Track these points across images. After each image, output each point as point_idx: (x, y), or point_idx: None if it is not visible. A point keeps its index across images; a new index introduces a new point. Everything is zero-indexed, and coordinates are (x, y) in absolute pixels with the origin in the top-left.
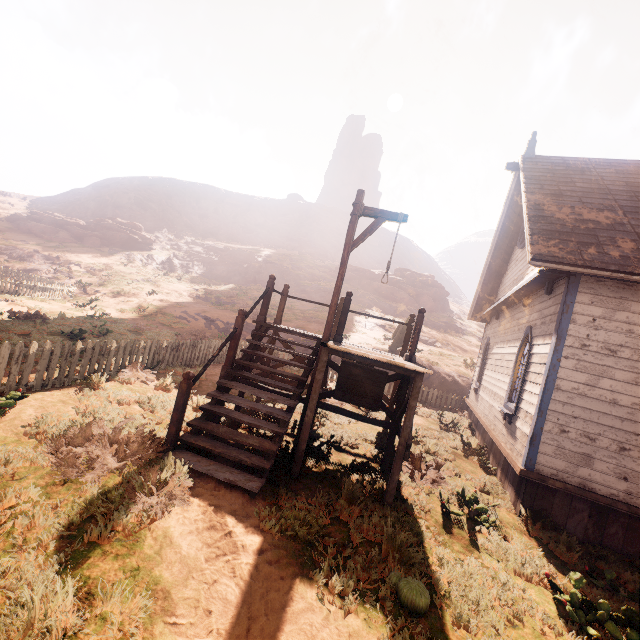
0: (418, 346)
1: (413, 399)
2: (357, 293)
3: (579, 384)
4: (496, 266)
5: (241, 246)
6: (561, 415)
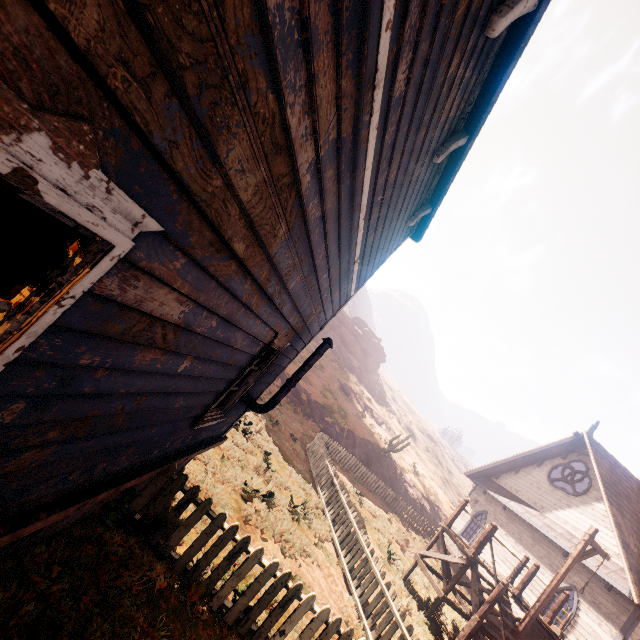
0: (376, 427)
1: None
2: (330, 334)
3: None
4: (513, 464)
5: None
6: None
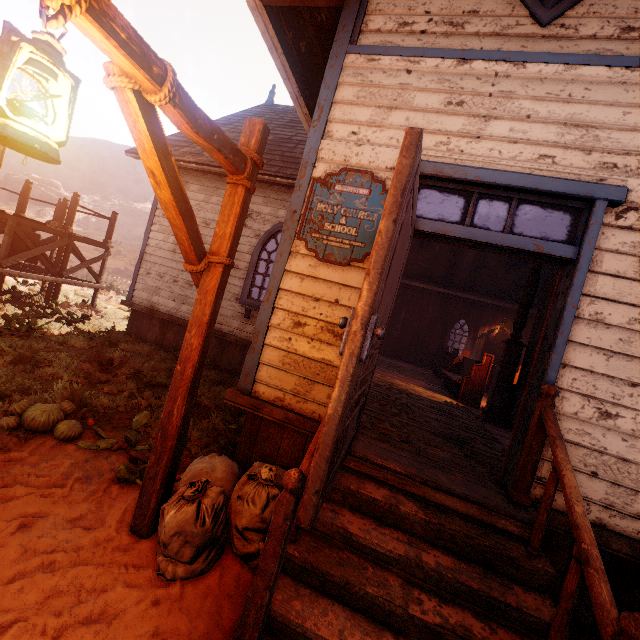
0: None
1: (6, 234)
2: None
3: (160, 241)
4: None
5: None
6: (149, 263)
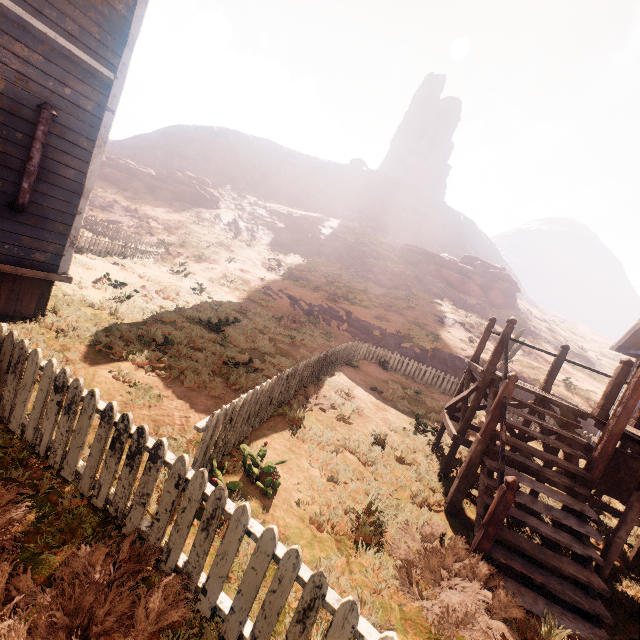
0: None
1: None
2: (426, 280)
3: None
4: None
5: (302, 212)
6: None
